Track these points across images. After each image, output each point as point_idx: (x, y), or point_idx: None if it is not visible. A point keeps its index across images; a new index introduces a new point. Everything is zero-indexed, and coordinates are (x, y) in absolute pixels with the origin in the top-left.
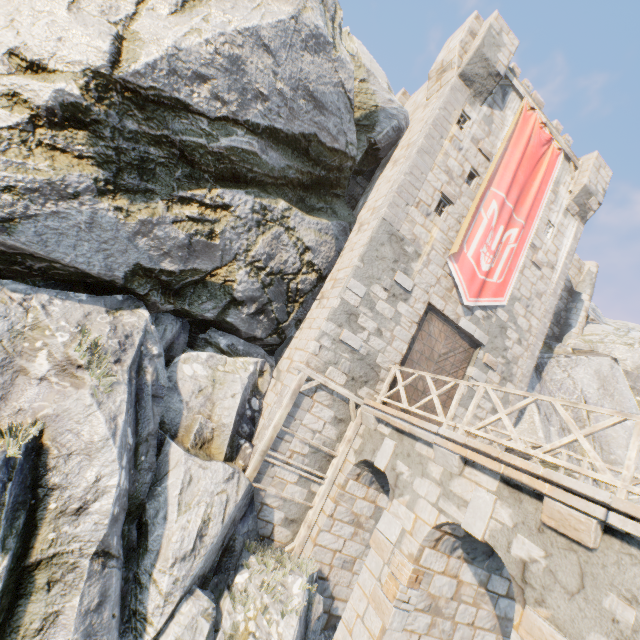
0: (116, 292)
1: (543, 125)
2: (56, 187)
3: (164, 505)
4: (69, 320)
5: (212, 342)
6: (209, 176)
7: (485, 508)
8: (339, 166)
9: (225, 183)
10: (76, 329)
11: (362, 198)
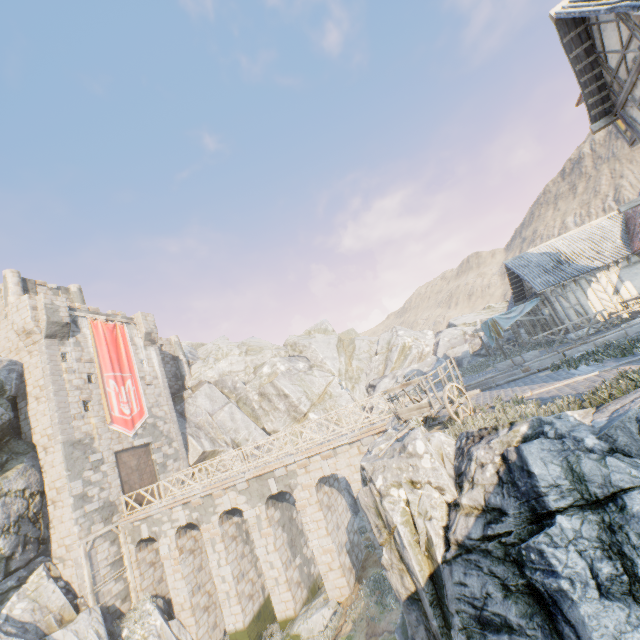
0: None
1: (107, 322)
2: None
3: None
4: None
5: (7, 590)
6: None
7: (183, 515)
8: (2, 429)
9: None
10: None
11: (23, 424)
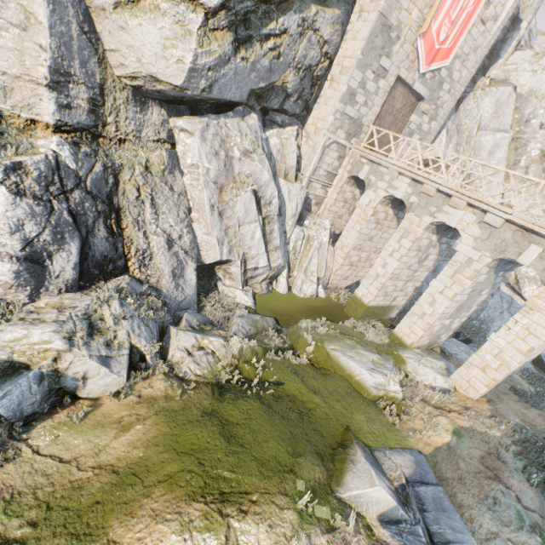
0: (236, 105)
1: None
2: (222, 59)
3: (283, 201)
4: (236, 130)
5: (274, 122)
6: (273, 6)
7: (403, 189)
8: None
9: (281, 7)
10: (240, 134)
11: None
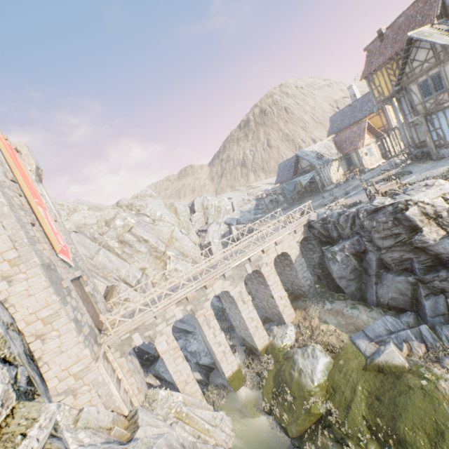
0: None
1: (6, 140)
2: None
3: None
4: None
5: None
6: None
7: (179, 311)
8: None
9: None
10: None
11: None
